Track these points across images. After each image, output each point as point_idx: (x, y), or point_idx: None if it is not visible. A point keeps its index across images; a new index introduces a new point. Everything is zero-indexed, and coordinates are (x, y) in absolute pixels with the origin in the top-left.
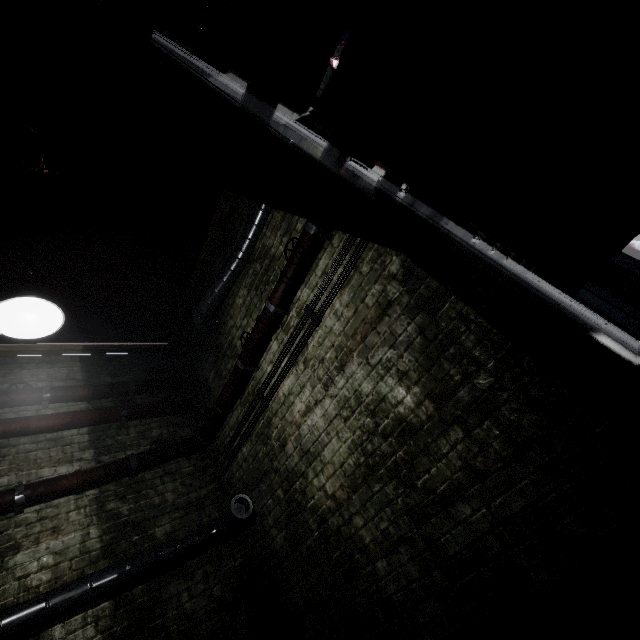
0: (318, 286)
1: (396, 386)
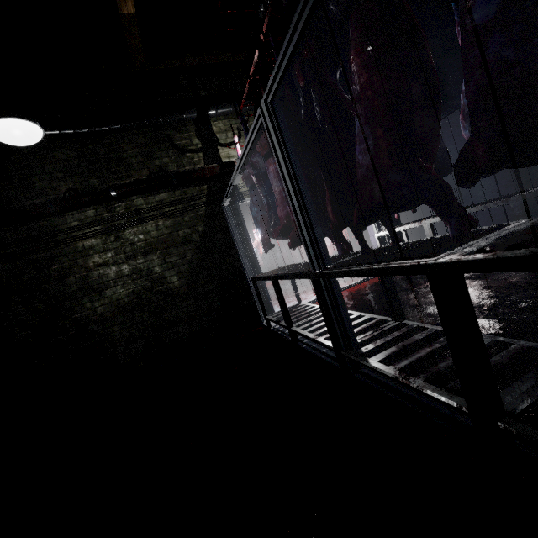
0: (153, 205)
1: (174, 275)
